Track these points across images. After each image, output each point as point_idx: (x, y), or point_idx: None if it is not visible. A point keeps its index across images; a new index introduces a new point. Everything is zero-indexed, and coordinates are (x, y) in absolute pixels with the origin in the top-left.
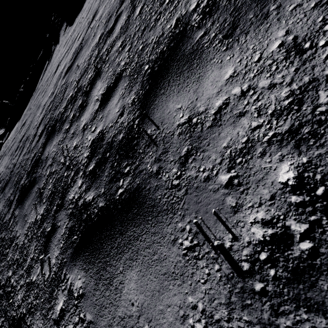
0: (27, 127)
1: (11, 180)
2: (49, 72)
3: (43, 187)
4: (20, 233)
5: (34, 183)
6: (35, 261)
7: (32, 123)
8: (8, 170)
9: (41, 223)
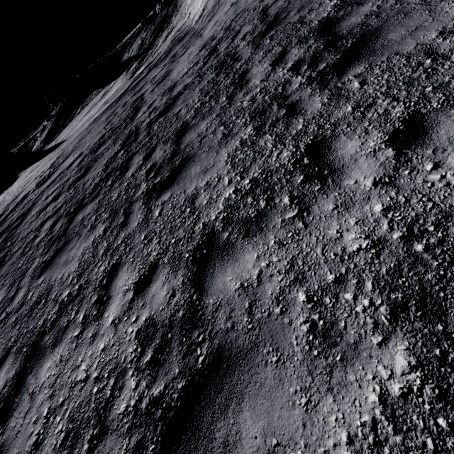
0: None
1: None
2: None
3: None
4: None
5: None
6: None
7: None
8: None
9: None
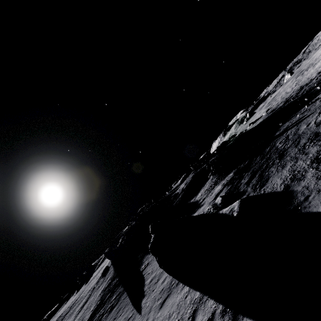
0: None
1: None
2: (61, 311)
3: None
4: None
5: None
6: None
7: None
8: None
9: None
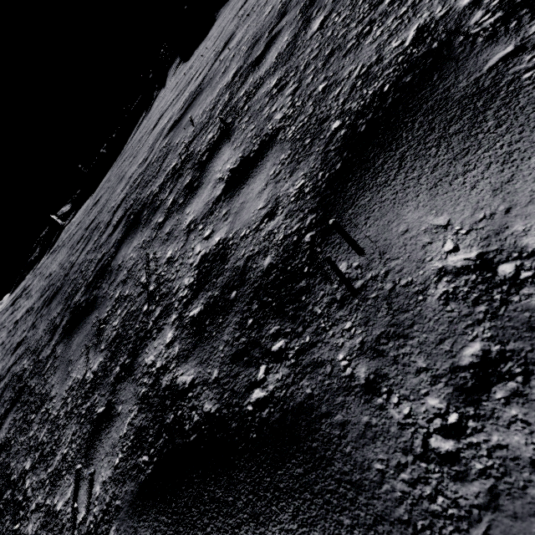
0: (101, 208)
1: (63, 289)
2: (145, 128)
3: (105, 319)
4: (57, 392)
5: (93, 306)
6: (68, 466)
7: (107, 203)
8: (63, 272)
9: (91, 391)
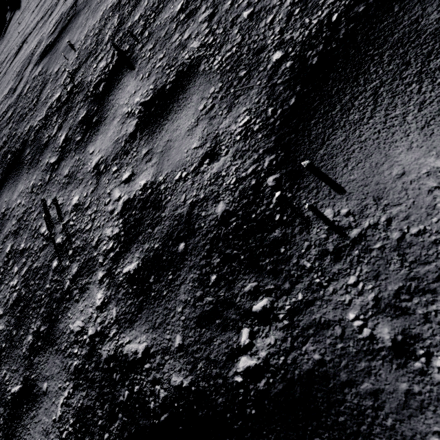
0: None
1: None
2: (3, 53)
3: None
4: None
5: None
6: None
7: None
8: None
9: None
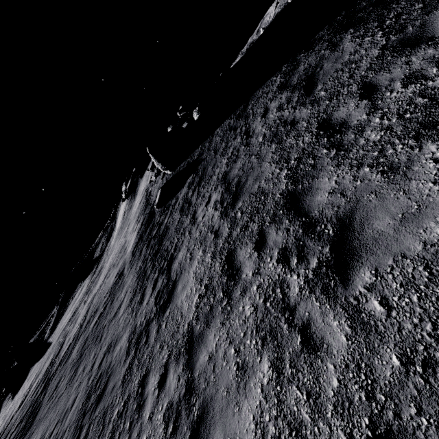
0: None
1: None
2: None
3: None
4: None
5: None
6: None
7: None
8: None
9: None
